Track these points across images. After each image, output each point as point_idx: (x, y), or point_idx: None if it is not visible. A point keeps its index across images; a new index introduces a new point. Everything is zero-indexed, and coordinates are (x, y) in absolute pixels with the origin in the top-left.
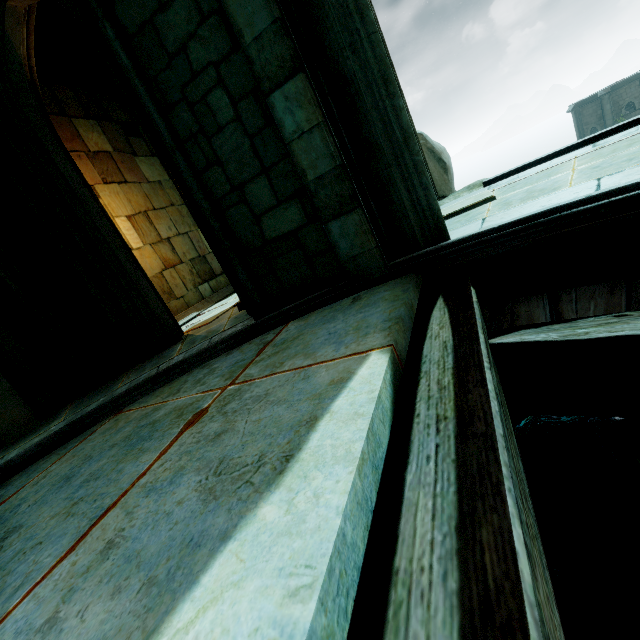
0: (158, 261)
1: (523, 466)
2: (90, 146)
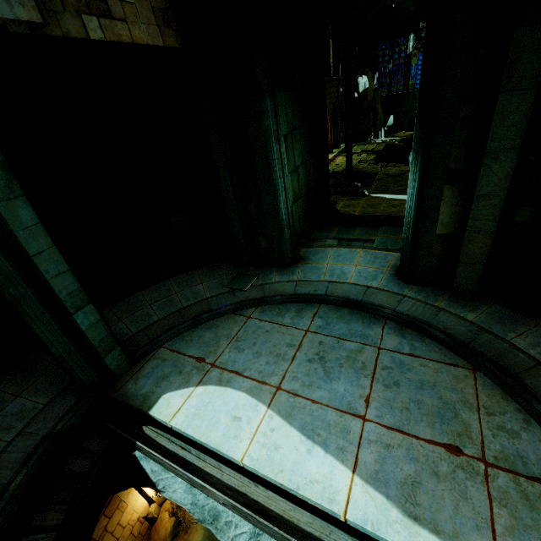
0: None
1: None
2: None
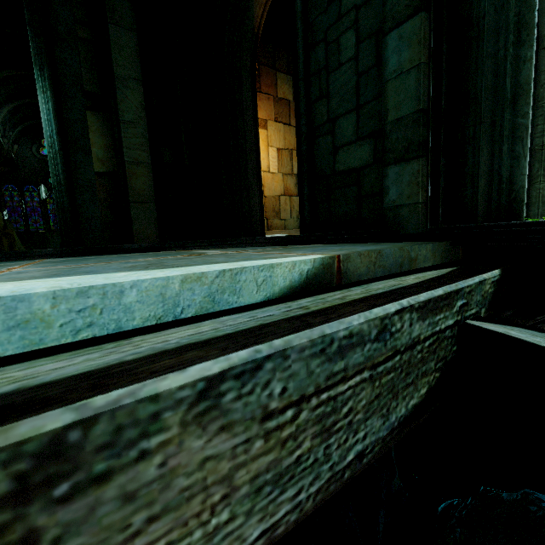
0: (281, 187)
1: (394, 442)
2: (279, 93)
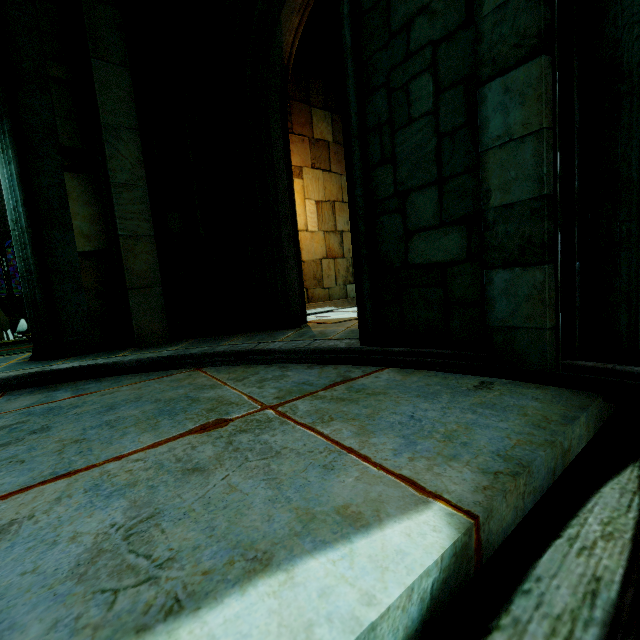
0: (323, 248)
1: None
2: (315, 133)
